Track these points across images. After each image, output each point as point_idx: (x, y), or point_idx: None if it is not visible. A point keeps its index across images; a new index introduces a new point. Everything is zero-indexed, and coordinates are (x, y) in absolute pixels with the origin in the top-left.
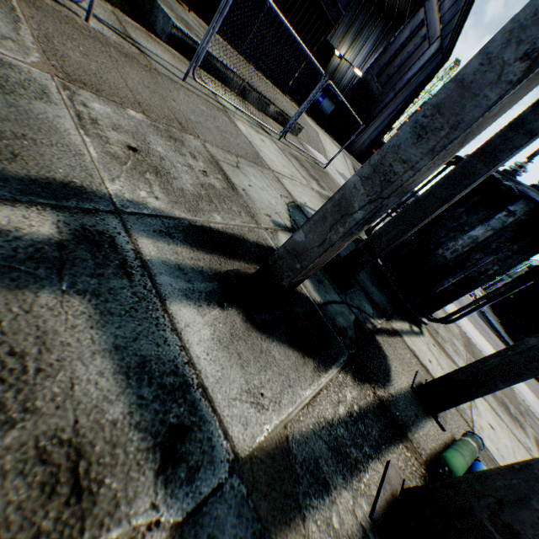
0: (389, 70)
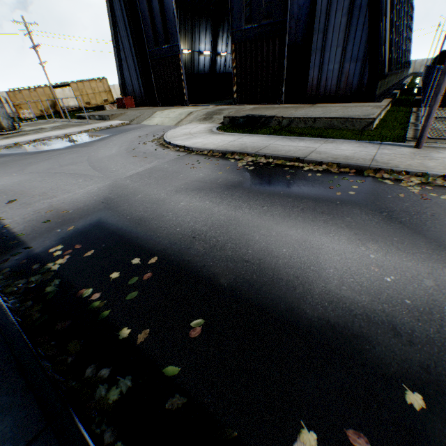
0: (257, 3)
